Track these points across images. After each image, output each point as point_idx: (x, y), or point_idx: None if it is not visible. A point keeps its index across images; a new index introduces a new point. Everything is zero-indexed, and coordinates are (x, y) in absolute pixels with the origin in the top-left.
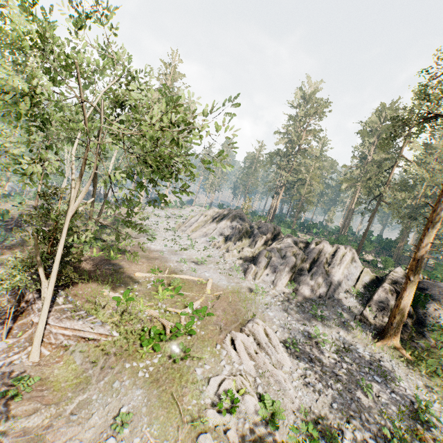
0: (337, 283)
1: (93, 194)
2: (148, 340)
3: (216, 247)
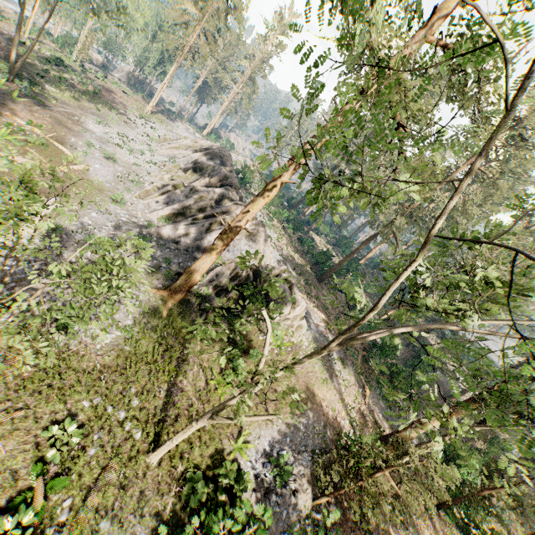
0: (207, 243)
1: (21, 15)
2: None
3: (161, 167)
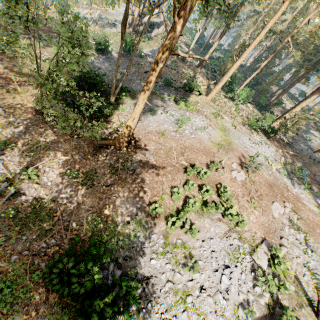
0: (143, 22)
1: None
2: (71, 0)
3: None
